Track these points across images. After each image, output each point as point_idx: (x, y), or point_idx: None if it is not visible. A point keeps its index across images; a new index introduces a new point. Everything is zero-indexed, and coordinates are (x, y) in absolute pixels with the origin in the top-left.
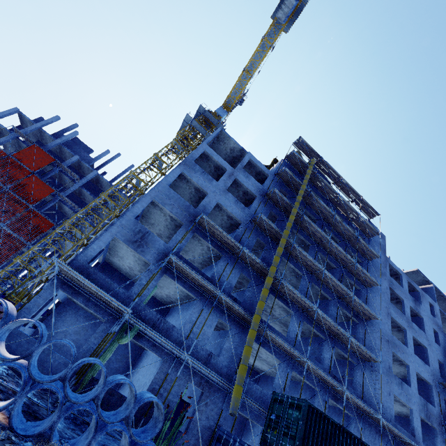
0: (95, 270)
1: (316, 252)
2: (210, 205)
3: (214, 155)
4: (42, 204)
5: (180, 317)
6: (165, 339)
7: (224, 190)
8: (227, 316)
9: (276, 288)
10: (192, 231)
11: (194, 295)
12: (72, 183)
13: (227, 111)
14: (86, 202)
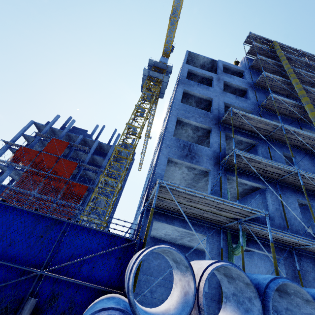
0: None
1: None
2: (220, 107)
3: (197, 69)
4: (72, 177)
5: None
6: (291, 233)
7: (222, 92)
8: (300, 194)
9: None
10: (222, 131)
11: (261, 185)
12: (86, 155)
13: (167, 58)
14: (99, 165)
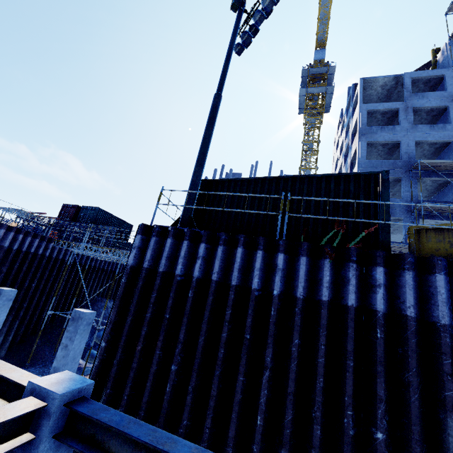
0: None
1: None
2: (410, 149)
3: (377, 106)
4: None
5: None
6: None
7: (412, 127)
8: None
9: None
10: (413, 178)
11: None
12: None
13: (323, 48)
14: None
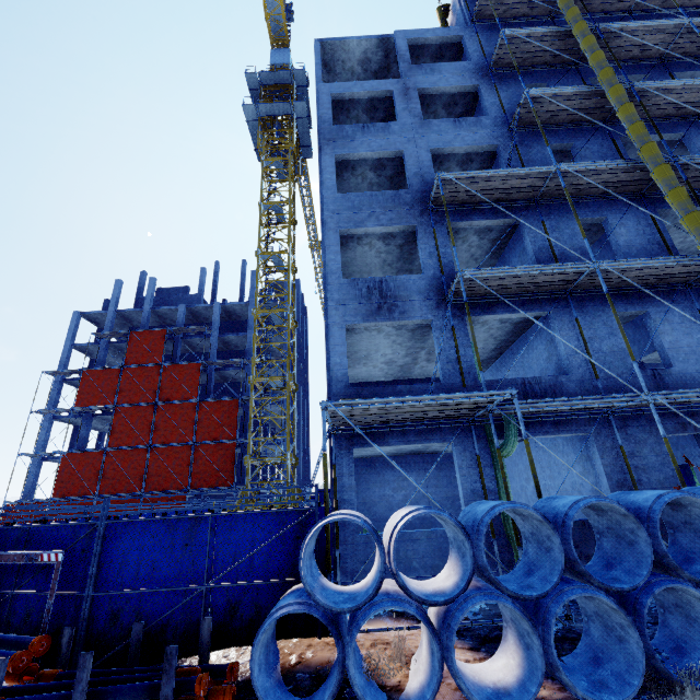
0: (369, 388)
1: (670, 78)
2: (424, 166)
3: (351, 87)
4: (203, 391)
5: (526, 367)
6: (585, 397)
7: (421, 124)
8: (622, 299)
9: (662, 193)
10: (438, 224)
11: (538, 311)
12: (208, 340)
13: (286, 48)
14: (241, 349)
